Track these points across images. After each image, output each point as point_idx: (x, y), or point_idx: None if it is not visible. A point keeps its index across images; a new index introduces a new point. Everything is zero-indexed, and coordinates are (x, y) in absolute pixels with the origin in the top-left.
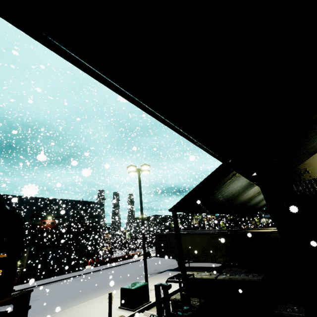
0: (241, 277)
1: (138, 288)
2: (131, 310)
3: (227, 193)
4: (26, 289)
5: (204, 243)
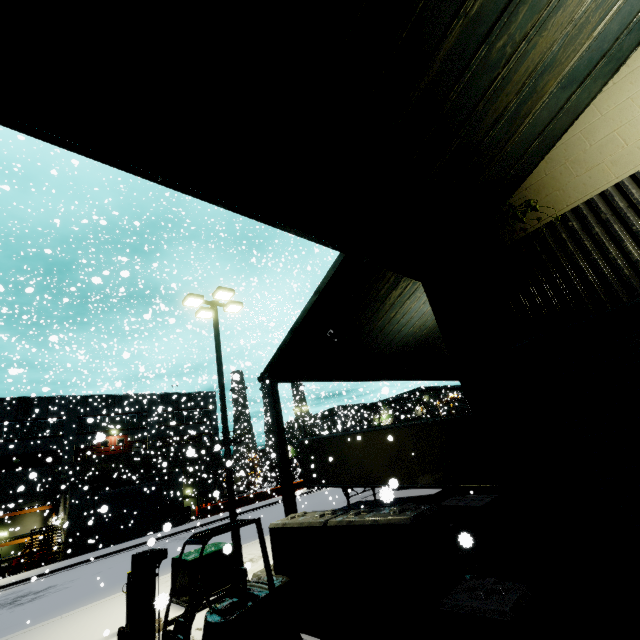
0: (375, 516)
1: (203, 557)
2: (184, 606)
3: (409, 327)
4: (63, 569)
5: (391, 449)
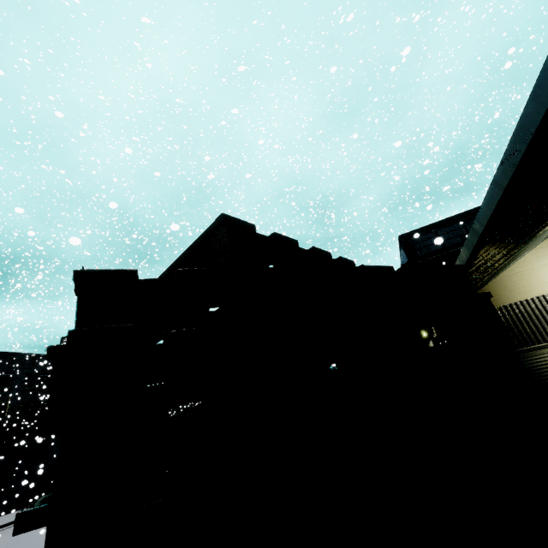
0: None
1: None
2: None
3: None
4: None
5: None
